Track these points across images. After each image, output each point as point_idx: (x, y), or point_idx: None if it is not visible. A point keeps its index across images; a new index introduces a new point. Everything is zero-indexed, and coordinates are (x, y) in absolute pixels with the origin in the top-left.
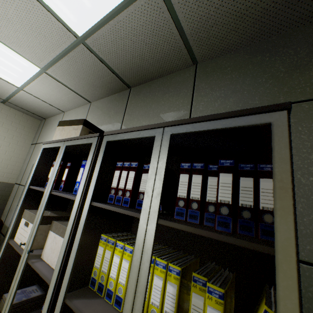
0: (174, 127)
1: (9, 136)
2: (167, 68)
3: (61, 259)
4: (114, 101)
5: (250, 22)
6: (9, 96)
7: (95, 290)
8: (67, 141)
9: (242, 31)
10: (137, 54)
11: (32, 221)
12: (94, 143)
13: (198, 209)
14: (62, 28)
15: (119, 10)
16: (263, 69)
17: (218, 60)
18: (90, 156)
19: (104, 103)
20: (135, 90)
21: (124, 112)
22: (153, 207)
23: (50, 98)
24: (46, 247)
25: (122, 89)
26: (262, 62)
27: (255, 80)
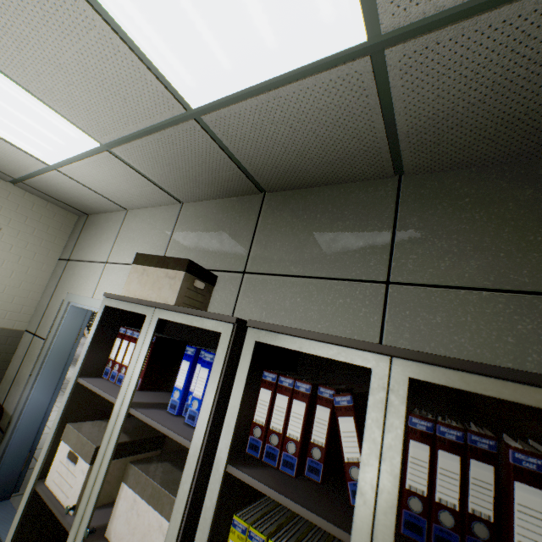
0: (416, 364)
1: (20, 244)
2: (343, 174)
3: None
4: (230, 211)
5: (524, 131)
6: (27, 175)
7: None
8: (160, 307)
9: (504, 142)
10: (294, 147)
11: (86, 456)
12: (226, 336)
13: (455, 528)
14: (163, 91)
15: (284, 80)
16: (537, 217)
17: (445, 178)
18: (217, 361)
19: (210, 210)
20: (274, 198)
21: (251, 237)
22: (380, 533)
23: (107, 187)
24: (116, 516)
25: (248, 193)
26: (536, 203)
27: (521, 234)
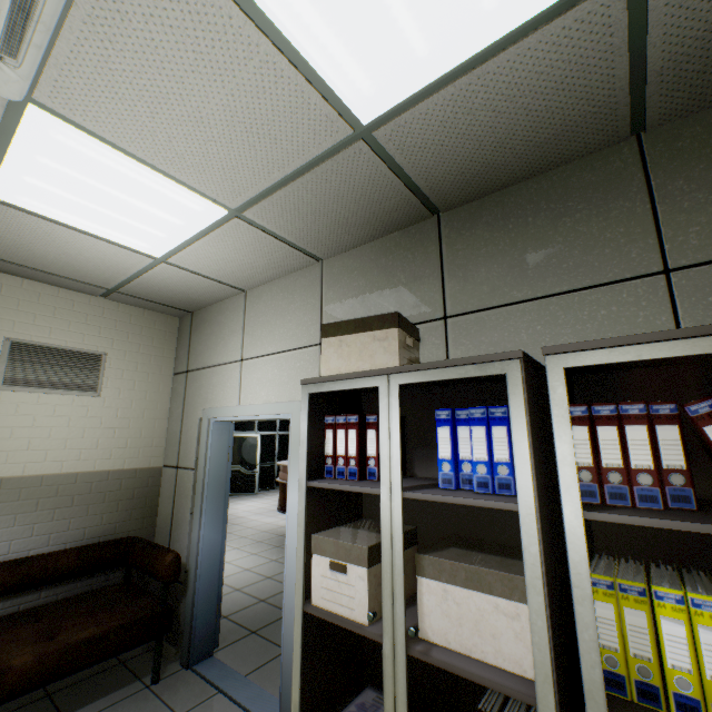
0: None
1: (130, 367)
2: (554, 157)
3: (548, 647)
4: (395, 251)
5: None
6: (124, 280)
7: (628, 698)
8: (395, 373)
9: None
10: (493, 138)
11: (357, 561)
12: (514, 375)
13: None
14: (328, 114)
15: (495, 48)
16: None
17: (710, 117)
18: (514, 406)
19: (365, 258)
20: (455, 217)
21: (439, 273)
22: None
23: (225, 267)
24: (426, 613)
25: (415, 221)
26: None
27: None
